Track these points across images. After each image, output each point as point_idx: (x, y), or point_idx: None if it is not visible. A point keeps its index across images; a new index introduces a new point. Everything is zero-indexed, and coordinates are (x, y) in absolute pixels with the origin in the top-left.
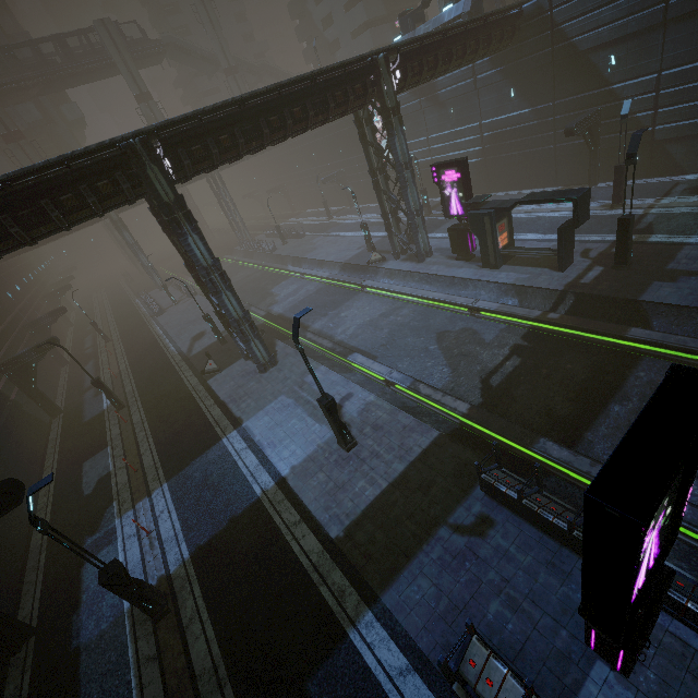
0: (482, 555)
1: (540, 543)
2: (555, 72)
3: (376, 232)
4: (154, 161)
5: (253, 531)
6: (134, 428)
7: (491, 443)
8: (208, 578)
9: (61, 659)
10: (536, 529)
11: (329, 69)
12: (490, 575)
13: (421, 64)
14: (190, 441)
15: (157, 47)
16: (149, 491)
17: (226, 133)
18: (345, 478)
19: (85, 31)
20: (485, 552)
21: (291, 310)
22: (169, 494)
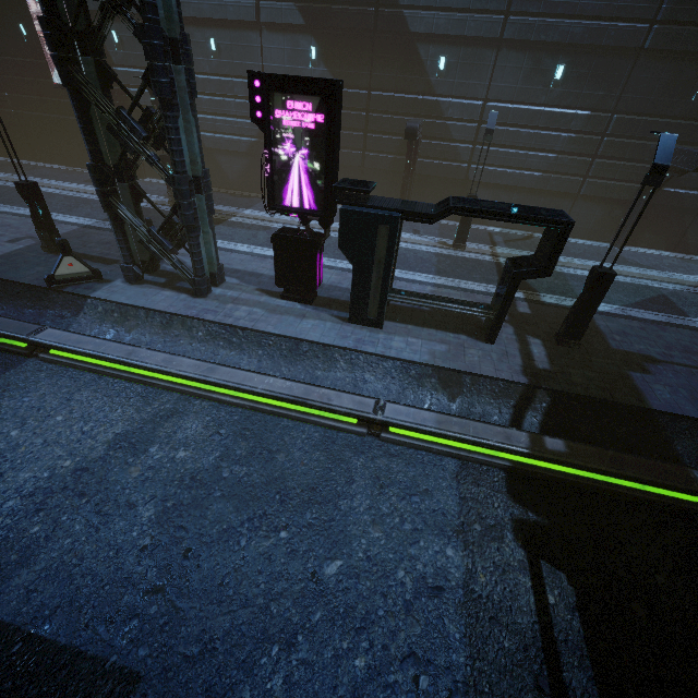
0: None
1: None
2: (375, 48)
3: (63, 214)
4: None
5: None
6: None
7: None
8: None
9: None
10: None
11: None
12: None
13: None
14: None
15: None
16: None
17: None
18: None
19: None
20: None
21: None
22: None
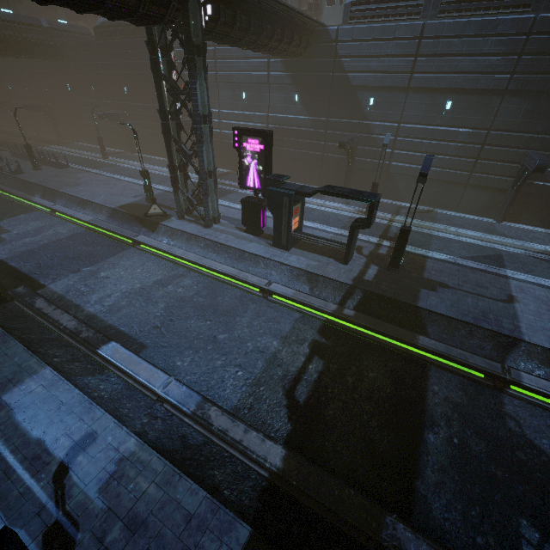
0: None
1: None
2: (332, 94)
3: (158, 184)
4: None
5: None
6: None
7: (315, 515)
8: None
9: None
10: None
11: None
12: None
13: (234, 17)
14: None
15: None
16: None
17: None
18: None
19: None
20: None
21: (23, 256)
22: None
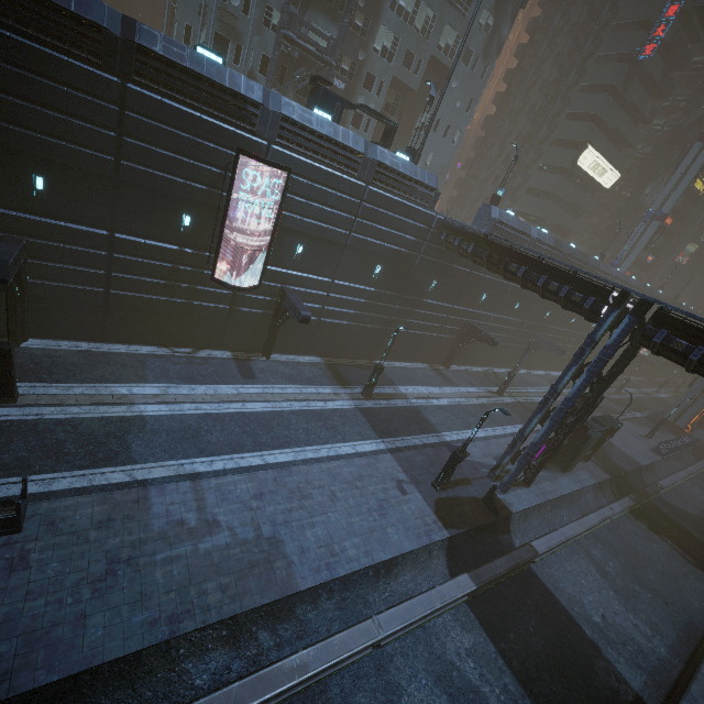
0: None
1: None
2: (462, 286)
3: (352, 442)
4: None
5: None
6: None
7: None
8: None
9: None
10: None
11: None
12: None
13: None
14: None
15: None
16: None
17: None
18: None
19: None
20: None
21: None
22: None
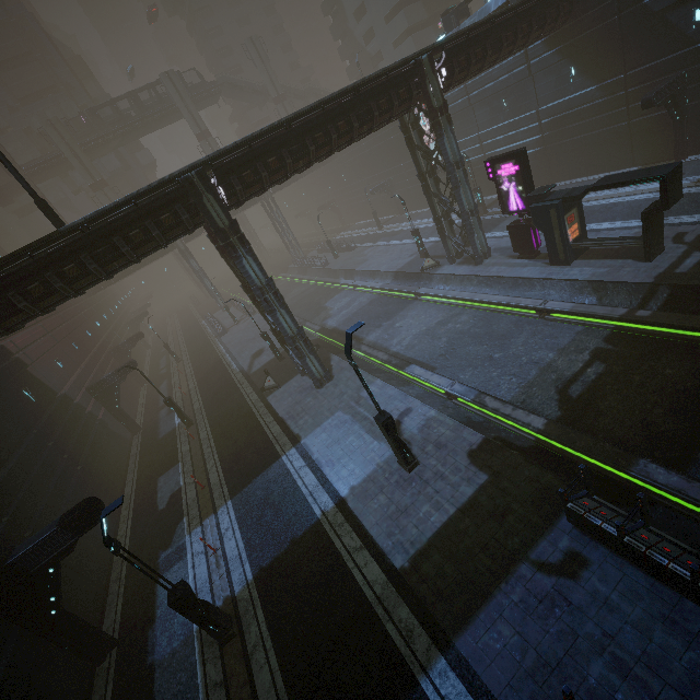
0: (575, 601)
1: (651, 592)
2: (624, 41)
3: (428, 238)
4: (209, 191)
5: (314, 555)
6: (202, 444)
7: (575, 464)
8: (271, 603)
9: (138, 674)
10: (644, 573)
11: (372, 78)
12: (587, 627)
13: (468, 58)
14: (251, 458)
15: (214, 88)
16: (215, 508)
17: (274, 156)
18: (407, 501)
19: (153, 84)
20: (579, 598)
21: (345, 323)
22: (233, 512)
